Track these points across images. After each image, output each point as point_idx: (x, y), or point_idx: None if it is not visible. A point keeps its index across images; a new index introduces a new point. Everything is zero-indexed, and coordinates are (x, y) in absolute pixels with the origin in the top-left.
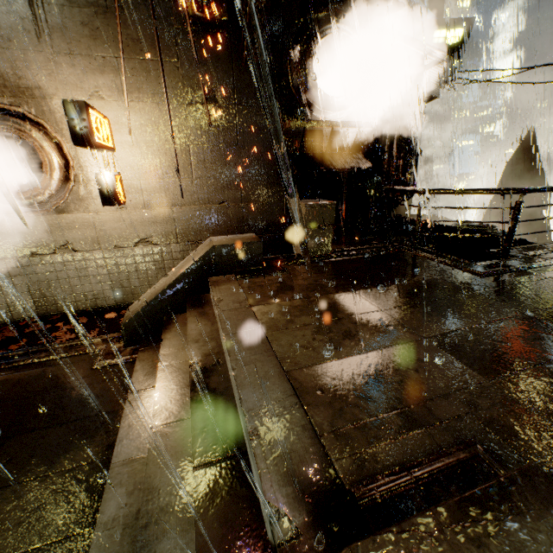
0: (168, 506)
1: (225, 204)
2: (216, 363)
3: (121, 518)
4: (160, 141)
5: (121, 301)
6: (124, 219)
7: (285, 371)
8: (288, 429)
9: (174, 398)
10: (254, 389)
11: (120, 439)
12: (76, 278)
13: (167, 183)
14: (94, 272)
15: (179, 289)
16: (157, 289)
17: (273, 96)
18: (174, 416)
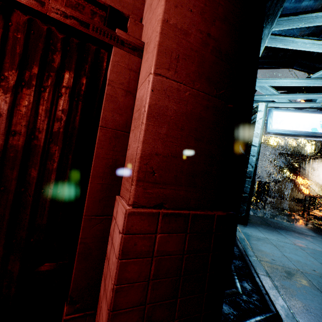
0: None
1: None
2: None
3: None
4: (318, 184)
5: None
6: None
7: None
8: None
9: None
10: None
11: None
12: None
13: (317, 192)
14: None
15: None
16: None
17: None
18: None
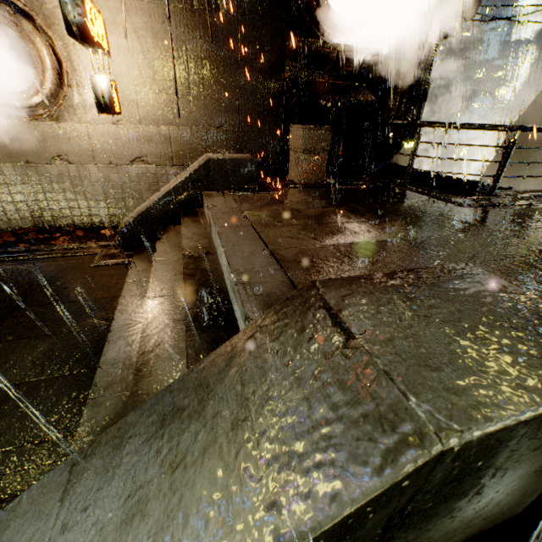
0: (163, 344)
1: (222, 128)
2: (207, 253)
3: (121, 359)
4: (157, 49)
5: (116, 221)
6: (120, 133)
7: (270, 250)
8: (269, 282)
9: (168, 281)
10: (241, 259)
11: (119, 311)
12: (72, 192)
13: (163, 99)
14: (90, 188)
15: (174, 200)
16: (153, 200)
17: (279, 9)
18: (168, 292)
